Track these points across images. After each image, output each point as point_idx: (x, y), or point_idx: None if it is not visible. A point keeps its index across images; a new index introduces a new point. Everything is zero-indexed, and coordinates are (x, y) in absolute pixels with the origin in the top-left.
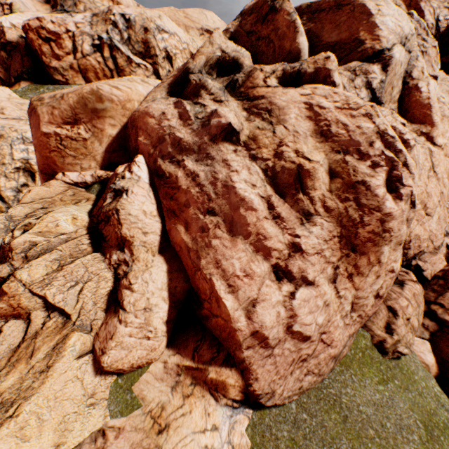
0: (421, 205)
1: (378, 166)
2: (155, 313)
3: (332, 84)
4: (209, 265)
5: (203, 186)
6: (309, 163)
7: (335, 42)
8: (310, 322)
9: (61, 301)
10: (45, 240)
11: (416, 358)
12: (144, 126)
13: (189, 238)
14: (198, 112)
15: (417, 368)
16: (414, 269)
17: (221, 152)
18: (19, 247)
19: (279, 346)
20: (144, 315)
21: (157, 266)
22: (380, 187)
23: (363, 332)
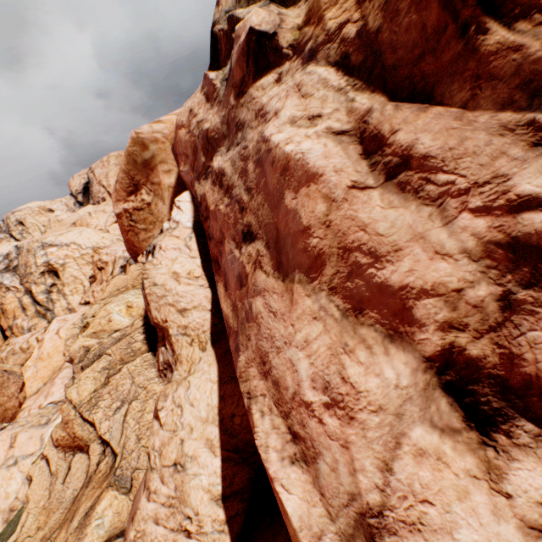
0: None
1: None
2: (191, 476)
3: None
4: (249, 369)
5: (232, 189)
6: None
7: None
8: None
9: (107, 431)
10: (98, 342)
11: None
12: (180, 148)
13: (229, 307)
14: (228, 72)
15: None
16: None
17: (252, 102)
18: (77, 355)
19: None
20: (174, 479)
21: (201, 370)
22: None
23: None
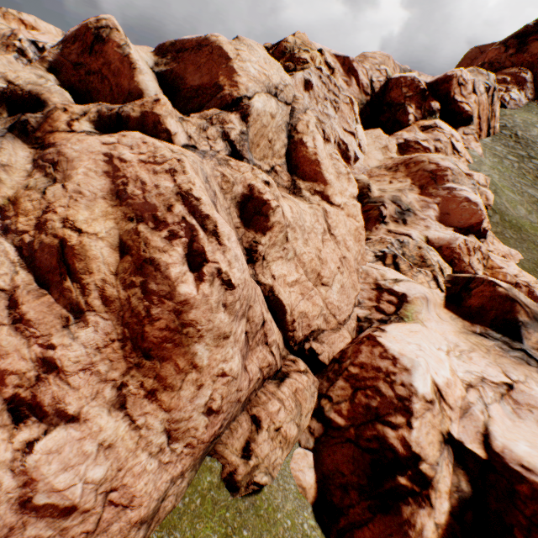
0: (313, 274)
1: (177, 237)
2: None
3: (167, 132)
4: None
5: None
6: (79, 236)
7: (199, 86)
8: (68, 484)
9: None
10: None
11: (291, 482)
12: None
13: None
14: None
15: (285, 499)
16: (310, 354)
17: None
18: None
19: (15, 537)
20: None
21: None
22: (174, 266)
23: (212, 463)
